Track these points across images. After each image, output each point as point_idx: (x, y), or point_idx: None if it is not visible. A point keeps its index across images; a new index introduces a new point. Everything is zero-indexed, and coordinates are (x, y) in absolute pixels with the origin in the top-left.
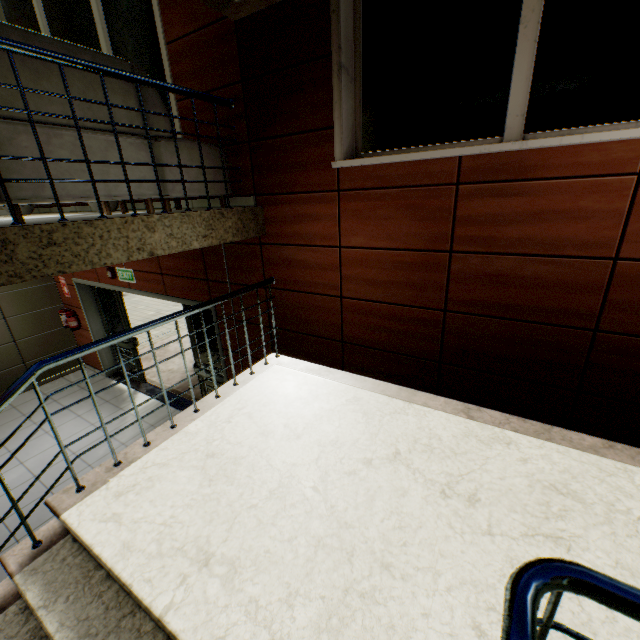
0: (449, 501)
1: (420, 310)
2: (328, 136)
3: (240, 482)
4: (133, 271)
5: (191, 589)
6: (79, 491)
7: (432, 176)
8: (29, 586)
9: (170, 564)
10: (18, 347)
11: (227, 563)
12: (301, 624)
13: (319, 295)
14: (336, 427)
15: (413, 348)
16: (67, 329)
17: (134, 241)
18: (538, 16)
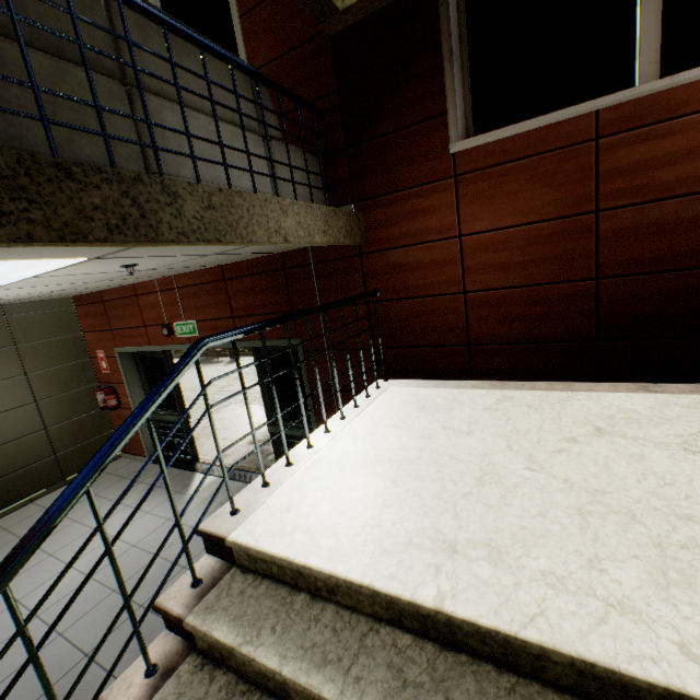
0: None
1: (565, 285)
2: (440, 123)
3: (432, 477)
4: (195, 322)
5: (455, 576)
6: (235, 513)
7: (565, 137)
8: (211, 625)
9: (407, 558)
10: (49, 435)
11: (481, 546)
12: (632, 585)
13: (436, 296)
14: (506, 420)
15: (560, 332)
16: (102, 412)
17: (272, 222)
18: None
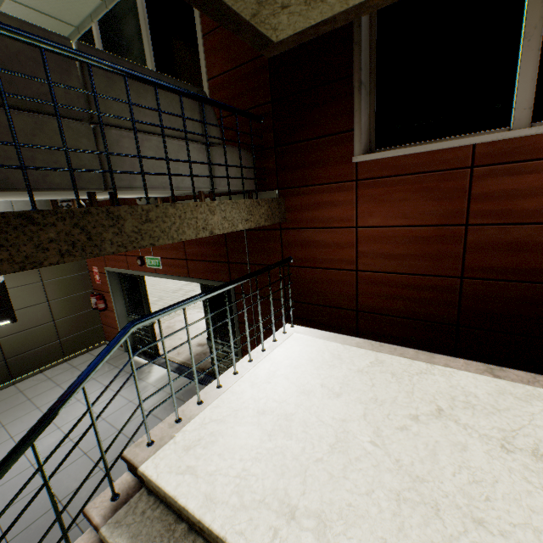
0: (514, 455)
1: (436, 278)
2: (347, 137)
3: (298, 437)
4: (160, 258)
5: (286, 542)
6: (150, 445)
7: (446, 162)
8: (116, 539)
9: (257, 516)
10: (56, 326)
11: (313, 516)
12: None
13: (335, 270)
14: (370, 386)
15: (429, 313)
16: (95, 311)
17: (200, 221)
18: (540, 31)
